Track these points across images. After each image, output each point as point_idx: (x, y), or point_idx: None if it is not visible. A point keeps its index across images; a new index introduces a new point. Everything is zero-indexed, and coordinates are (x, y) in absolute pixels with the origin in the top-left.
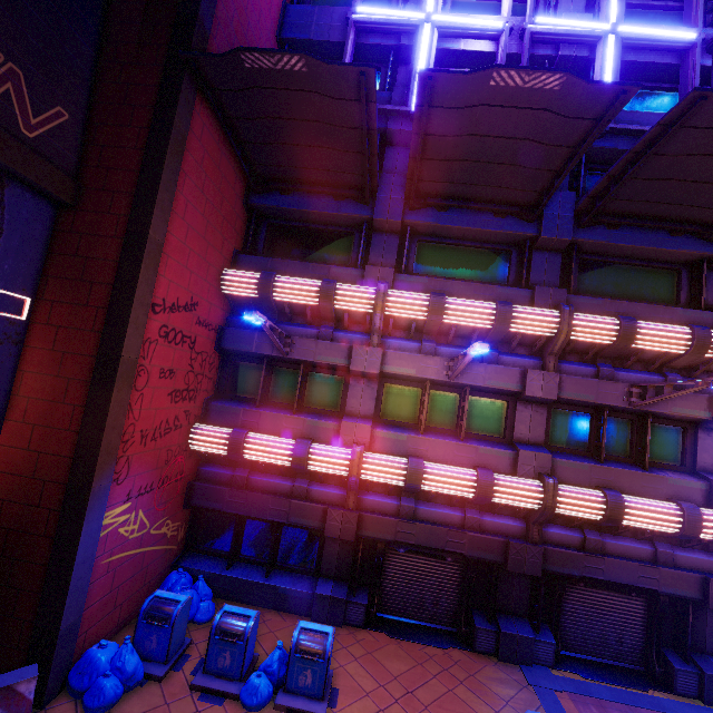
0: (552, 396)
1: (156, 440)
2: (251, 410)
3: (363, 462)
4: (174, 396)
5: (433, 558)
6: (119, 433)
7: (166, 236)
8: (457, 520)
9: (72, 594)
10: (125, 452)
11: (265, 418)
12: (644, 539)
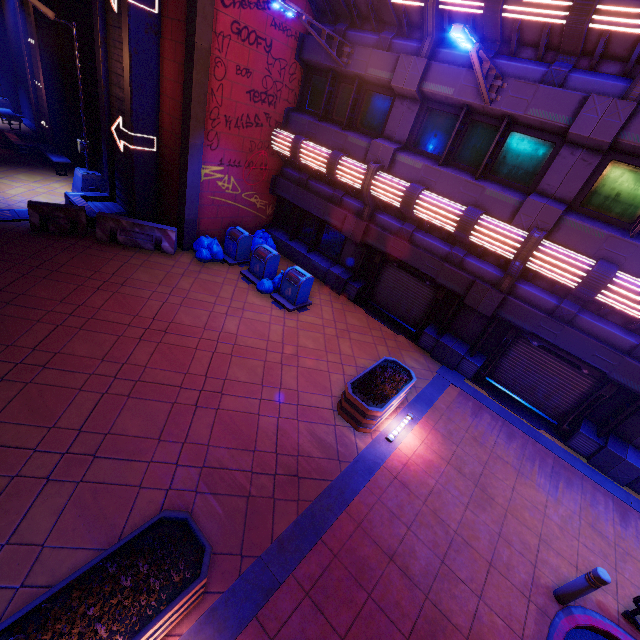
0: (605, 136)
1: (239, 129)
2: (313, 123)
3: (374, 179)
4: (253, 95)
5: (417, 279)
6: (204, 110)
7: None
8: (443, 254)
9: (189, 202)
10: (214, 128)
11: (321, 131)
12: (635, 333)
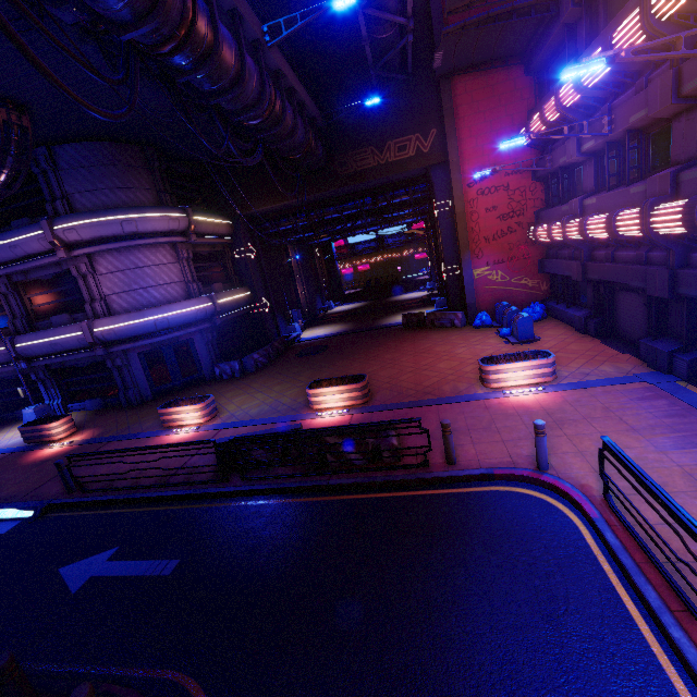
0: (666, 103)
1: (497, 240)
2: (547, 211)
3: (566, 228)
4: (502, 218)
5: (636, 294)
6: (467, 240)
7: (463, 153)
8: (634, 259)
9: (468, 293)
10: (477, 247)
11: (551, 214)
12: None
